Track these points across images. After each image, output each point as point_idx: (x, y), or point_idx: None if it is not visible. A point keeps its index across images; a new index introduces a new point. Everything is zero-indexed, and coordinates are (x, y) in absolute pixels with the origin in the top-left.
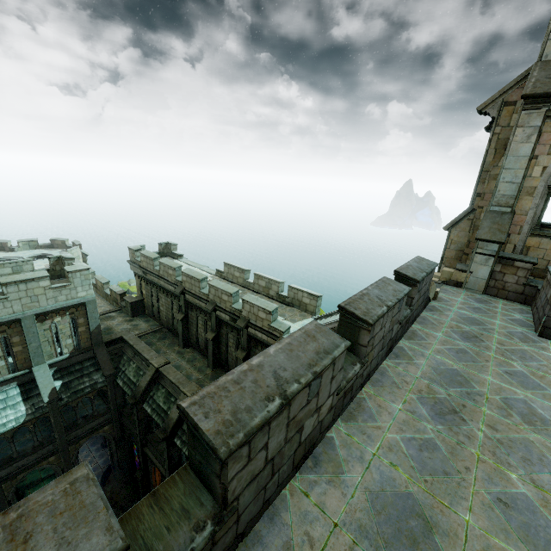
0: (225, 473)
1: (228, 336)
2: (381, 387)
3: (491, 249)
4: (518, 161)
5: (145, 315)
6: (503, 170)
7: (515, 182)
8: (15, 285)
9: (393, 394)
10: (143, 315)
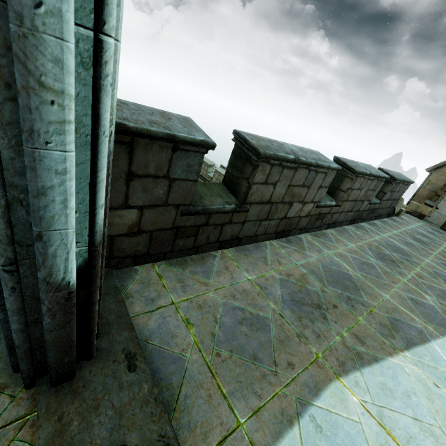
0: (254, 174)
1: None
2: (341, 234)
3: None
4: None
5: None
6: None
7: None
8: None
9: (350, 239)
10: None
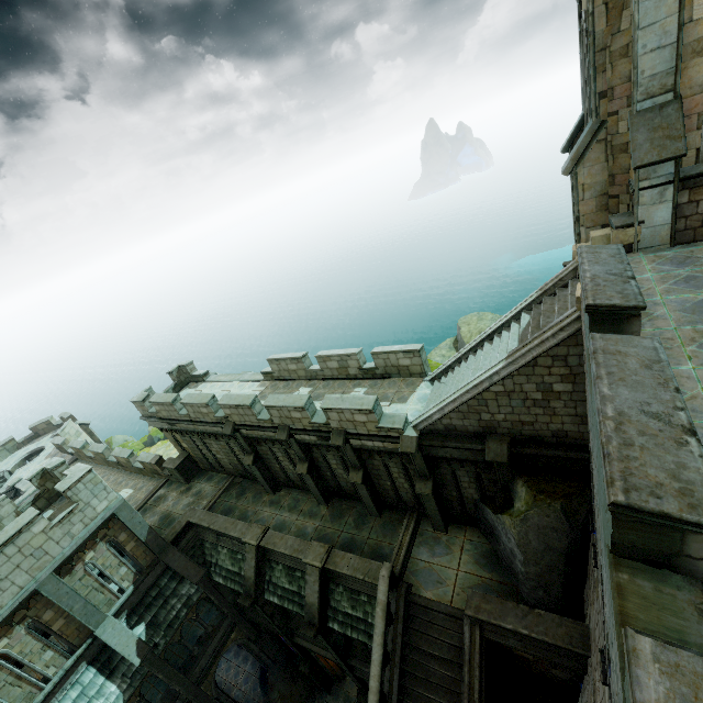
0: None
1: (326, 458)
2: None
3: (663, 173)
4: (661, 4)
5: (203, 471)
6: (638, 32)
7: (667, 45)
8: None
9: None
10: (200, 473)
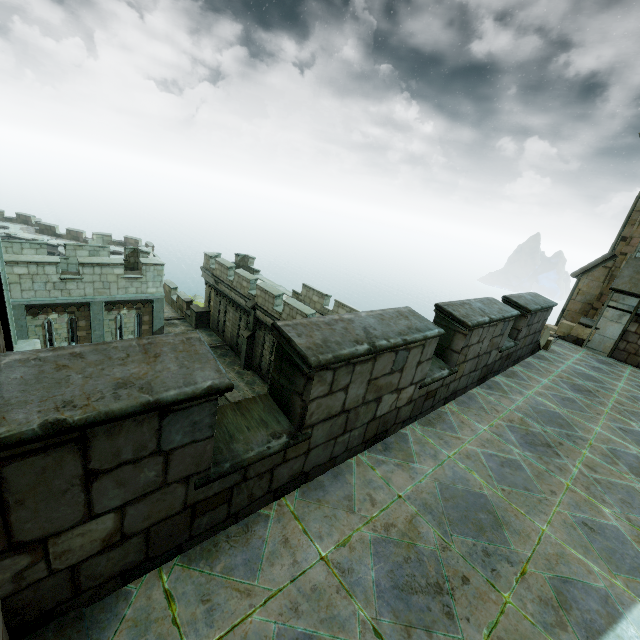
0: (309, 389)
1: None
2: (467, 408)
3: (628, 303)
4: None
5: (209, 329)
6: None
7: None
8: (91, 267)
9: (480, 417)
10: (206, 328)
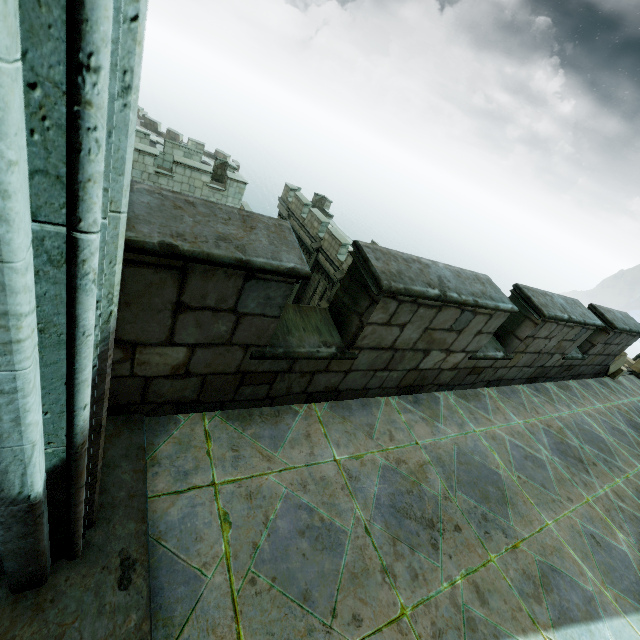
0: (371, 312)
1: None
2: (507, 399)
3: None
4: None
5: None
6: None
7: None
8: (183, 167)
9: (517, 410)
10: None
